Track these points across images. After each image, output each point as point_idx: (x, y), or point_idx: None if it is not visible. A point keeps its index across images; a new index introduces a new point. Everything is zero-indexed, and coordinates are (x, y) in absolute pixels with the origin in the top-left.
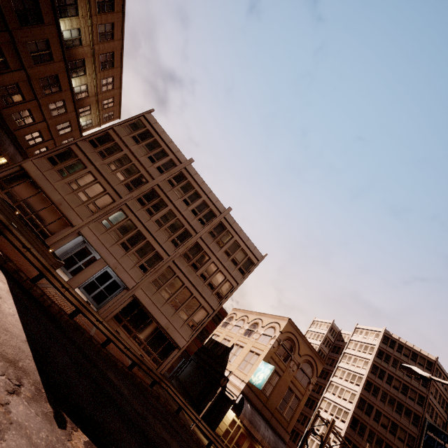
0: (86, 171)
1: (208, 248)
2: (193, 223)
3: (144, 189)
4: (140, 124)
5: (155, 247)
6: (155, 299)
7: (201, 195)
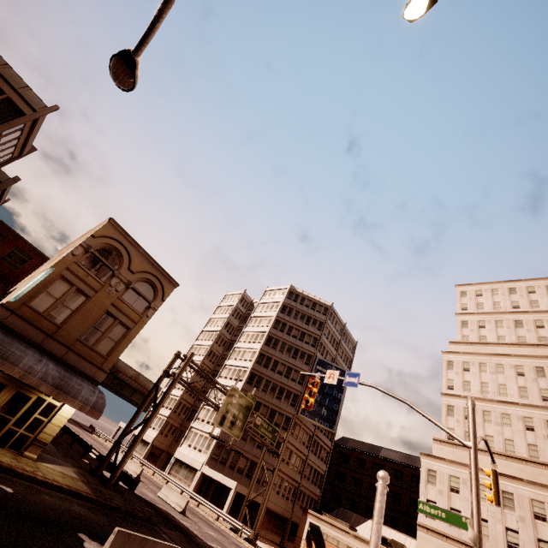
0: None
1: None
2: None
3: None
4: None
5: None
6: None
7: None
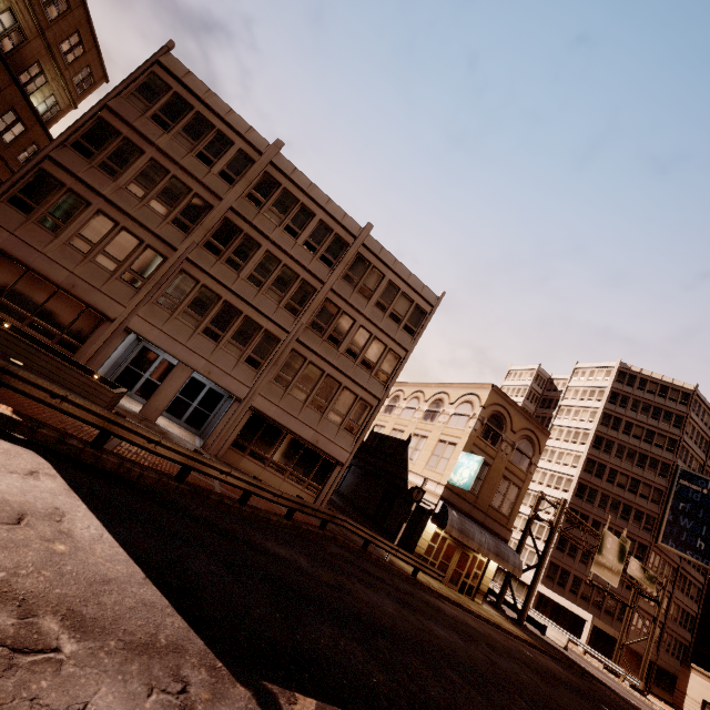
0: (92, 211)
1: (348, 306)
2: (313, 267)
3: (210, 223)
4: (157, 85)
5: (261, 324)
6: (287, 406)
7: (313, 212)
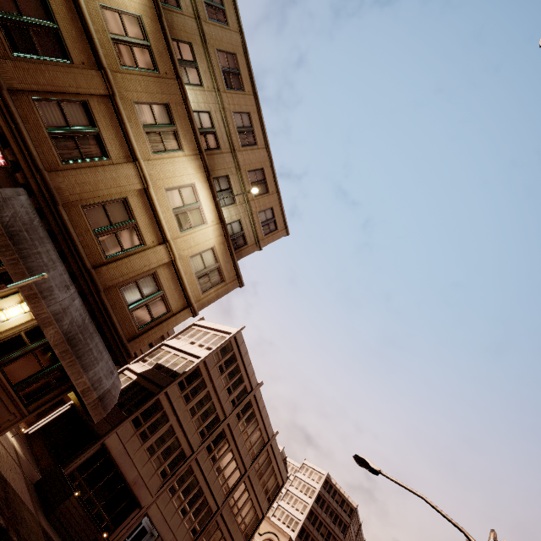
0: (167, 425)
1: (250, 484)
2: (246, 460)
3: (216, 433)
4: (229, 347)
5: (208, 501)
6: None
7: (258, 423)
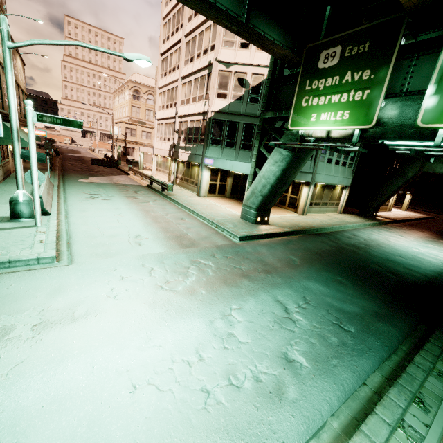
0: None
1: None
2: None
3: None
4: None
5: None
6: None
7: None
